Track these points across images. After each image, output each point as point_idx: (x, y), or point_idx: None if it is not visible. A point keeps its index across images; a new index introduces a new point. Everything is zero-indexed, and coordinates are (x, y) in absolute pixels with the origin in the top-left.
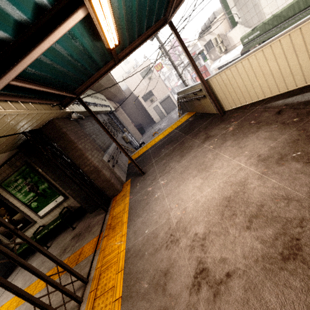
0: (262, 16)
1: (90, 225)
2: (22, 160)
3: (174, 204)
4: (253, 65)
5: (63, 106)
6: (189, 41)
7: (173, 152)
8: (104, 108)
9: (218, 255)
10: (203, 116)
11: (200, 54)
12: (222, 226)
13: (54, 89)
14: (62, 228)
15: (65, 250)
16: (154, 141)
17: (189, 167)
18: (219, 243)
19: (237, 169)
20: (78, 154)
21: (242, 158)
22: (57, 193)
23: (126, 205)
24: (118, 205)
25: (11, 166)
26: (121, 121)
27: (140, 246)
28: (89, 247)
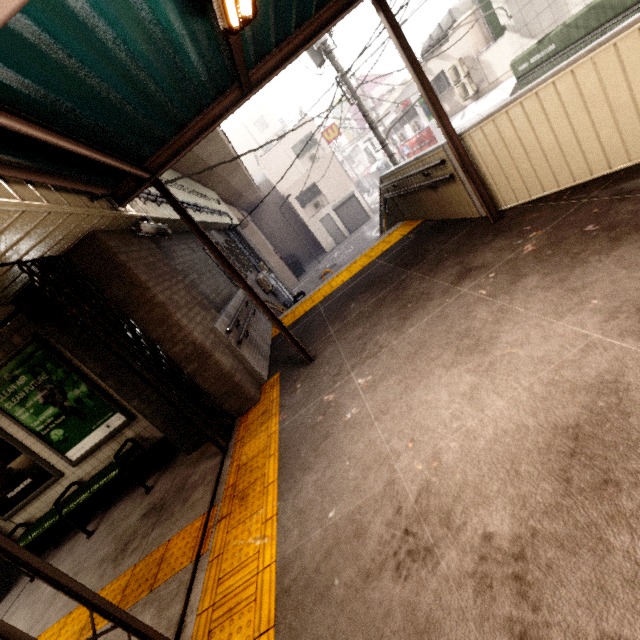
0: (562, 10)
1: (186, 484)
2: (26, 330)
3: (403, 441)
4: (585, 87)
5: (118, 201)
6: (393, 80)
7: (379, 308)
8: (218, 218)
9: (587, 625)
10: (443, 225)
11: (420, 104)
12: (574, 520)
13: (89, 148)
14: (124, 488)
15: (127, 545)
16: (330, 286)
17: (428, 343)
18: (581, 578)
19: (578, 347)
20: (157, 315)
21: (586, 317)
22: (111, 408)
23: (271, 436)
24: (253, 437)
25: (1, 346)
26: (253, 247)
27: (317, 557)
28: (184, 545)
